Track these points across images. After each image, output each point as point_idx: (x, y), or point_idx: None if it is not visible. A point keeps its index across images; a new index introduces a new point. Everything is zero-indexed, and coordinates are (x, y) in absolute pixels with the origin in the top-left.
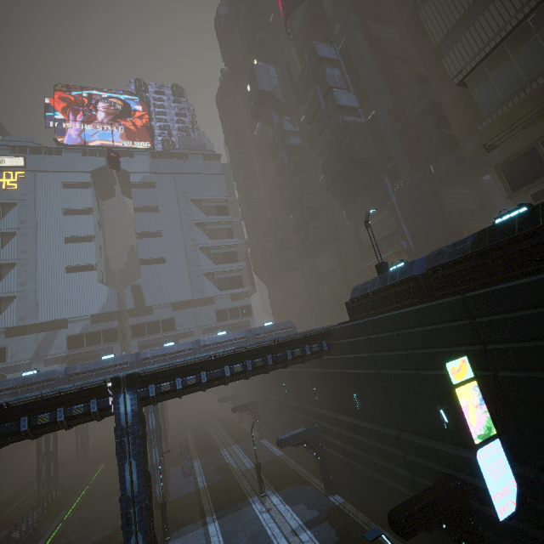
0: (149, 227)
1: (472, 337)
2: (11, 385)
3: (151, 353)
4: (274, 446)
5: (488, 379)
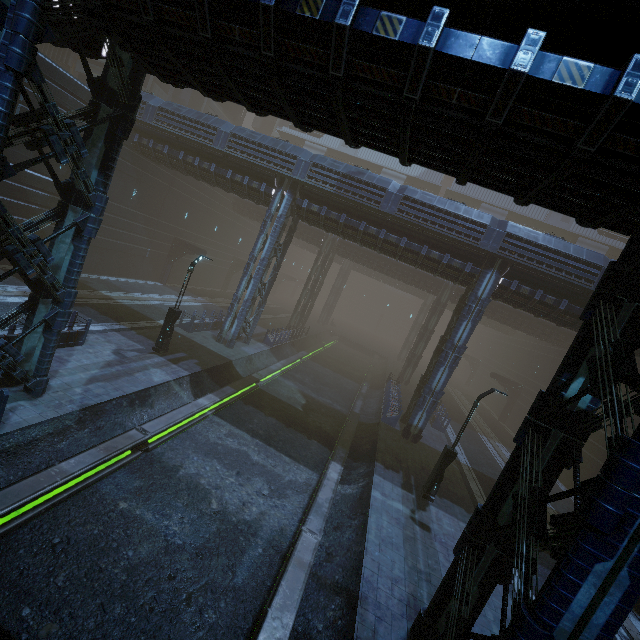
0: None
1: None
2: (341, 170)
3: (526, 233)
4: None
5: None
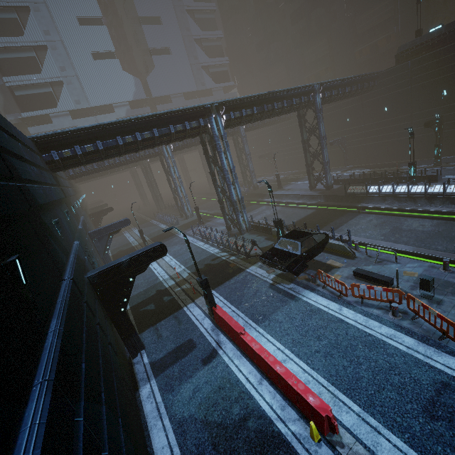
0: (148, 11)
1: None
2: None
3: None
4: (288, 172)
5: None
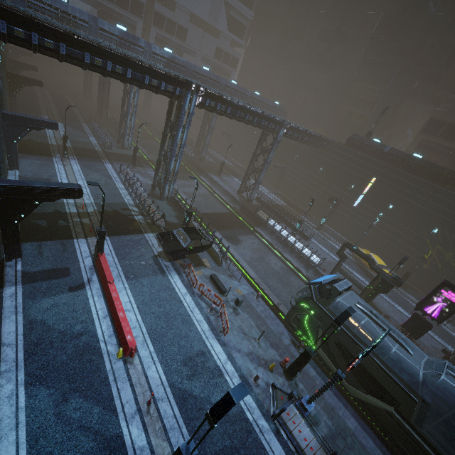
0: None
1: (381, 175)
2: (166, 56)
3: (229, 84)
4: (237, 161)
5: (374, 185)
